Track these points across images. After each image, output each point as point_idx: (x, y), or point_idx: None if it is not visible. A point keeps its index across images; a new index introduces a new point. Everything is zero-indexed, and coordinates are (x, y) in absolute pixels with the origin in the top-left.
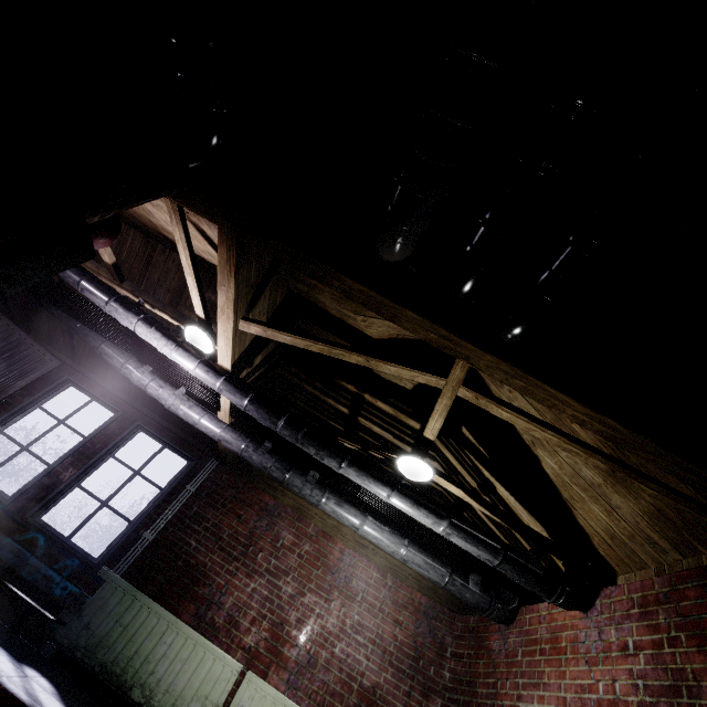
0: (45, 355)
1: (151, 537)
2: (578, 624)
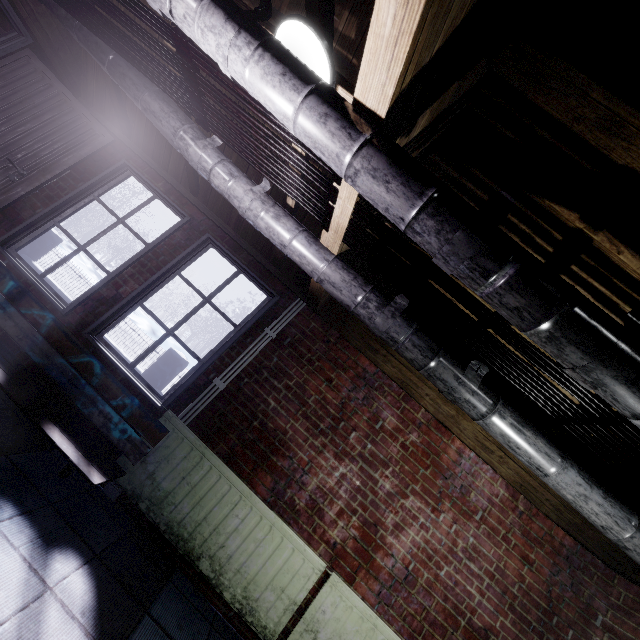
0: (93, 124)
1: (223, 385)
2: None
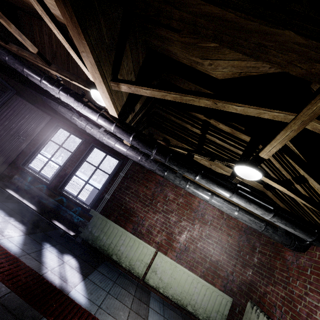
0: (43, 114)
1: (108, 197)
2: None
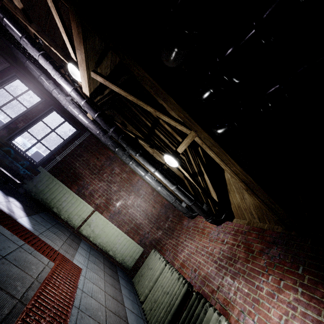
0: (0, 58)
1: (60, 159)
2: (213, 228)
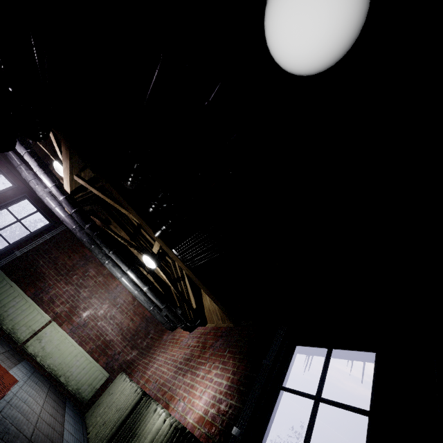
0: None
1: (19, 254)
2: (186, 336)
